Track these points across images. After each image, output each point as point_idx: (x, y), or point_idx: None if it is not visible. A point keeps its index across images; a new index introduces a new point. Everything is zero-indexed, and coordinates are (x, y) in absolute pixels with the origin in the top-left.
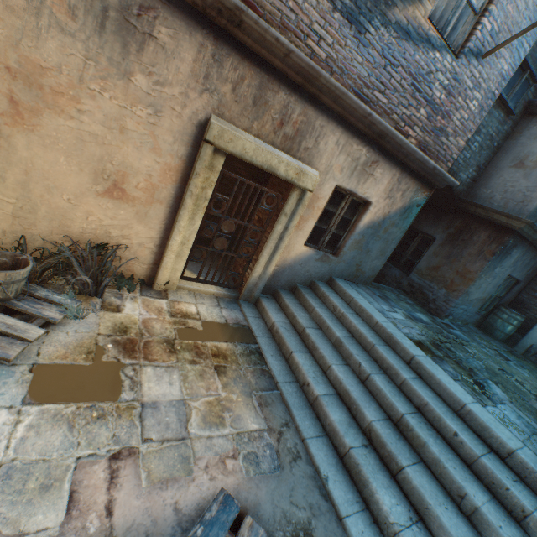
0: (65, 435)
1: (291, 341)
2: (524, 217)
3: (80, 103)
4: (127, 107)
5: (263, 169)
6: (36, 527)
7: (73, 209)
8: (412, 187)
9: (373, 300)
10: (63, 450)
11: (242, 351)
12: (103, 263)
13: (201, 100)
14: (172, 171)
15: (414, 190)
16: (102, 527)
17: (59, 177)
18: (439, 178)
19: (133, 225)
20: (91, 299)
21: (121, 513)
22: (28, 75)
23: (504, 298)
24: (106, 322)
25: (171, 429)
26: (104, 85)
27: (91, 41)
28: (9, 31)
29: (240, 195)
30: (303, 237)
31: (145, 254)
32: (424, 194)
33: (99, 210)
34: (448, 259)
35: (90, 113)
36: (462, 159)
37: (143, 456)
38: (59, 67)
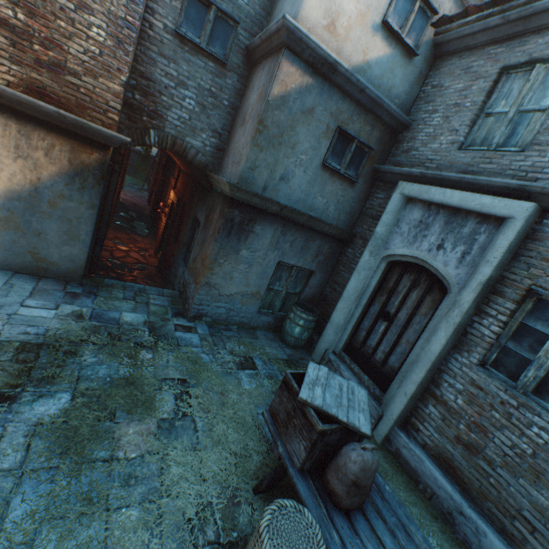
0: None
1: None
2: (237, 180)
3: None
4: None
5: None
6: None
7: None
8: (61, 145)
9: (24, 295)
10: None
11: None
12: None
13: None
14: None
15: (70, 149)
16: None
17: None
18: (95, 132)
19: None
20: None
21: None
22: None
23: (304, 294)
24: None
25: None
26: None
27: None
28: None
29: None
30: None
31: None
32: (96, 156)
33: None
34: (201, 246)
35: None
36: (179, 120)
37: None
38: None
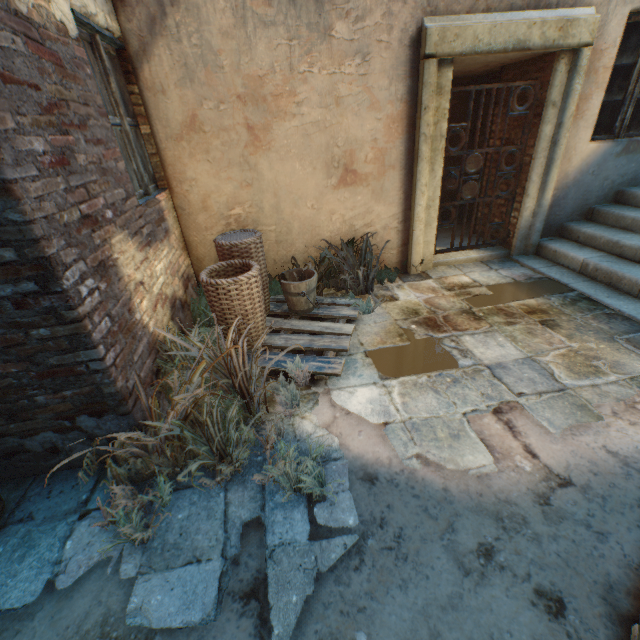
0: (436, 398)
1: (630, 272)
2: None
3: (296, 96)
4: (335, 72)
5: (507, 51)
6: (473, 464)
7: (317, 215)
8: None
9: None
10: (444, 409)
11: (560, 303)
12: (362, 257)
13: (406, 8)
14: (395, 123)
15: None
16: (536, 466)
17: (299, 187)
18: None
19: (372, 208)
20: (364, 297)
21: (546, 456)
22: (253, 94)
23: None
24: (393, 310)
25: (538, 383)
26: (310, 60)
27: (288, 18)
28: (230, 59)
29: (479, 112)
30: (587, 129)
31: (391, 238)
32: None
33: (338, 205)
34: None
35: (306, 101)
36: None
37: (529, 408)
38: (271, 68)
